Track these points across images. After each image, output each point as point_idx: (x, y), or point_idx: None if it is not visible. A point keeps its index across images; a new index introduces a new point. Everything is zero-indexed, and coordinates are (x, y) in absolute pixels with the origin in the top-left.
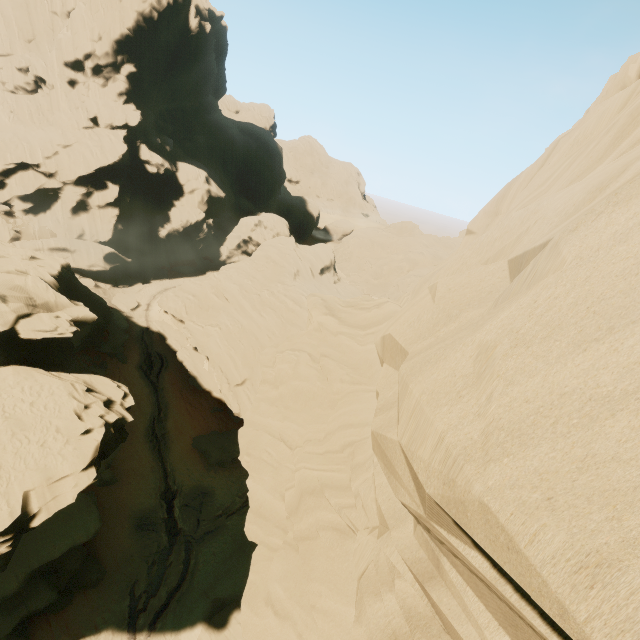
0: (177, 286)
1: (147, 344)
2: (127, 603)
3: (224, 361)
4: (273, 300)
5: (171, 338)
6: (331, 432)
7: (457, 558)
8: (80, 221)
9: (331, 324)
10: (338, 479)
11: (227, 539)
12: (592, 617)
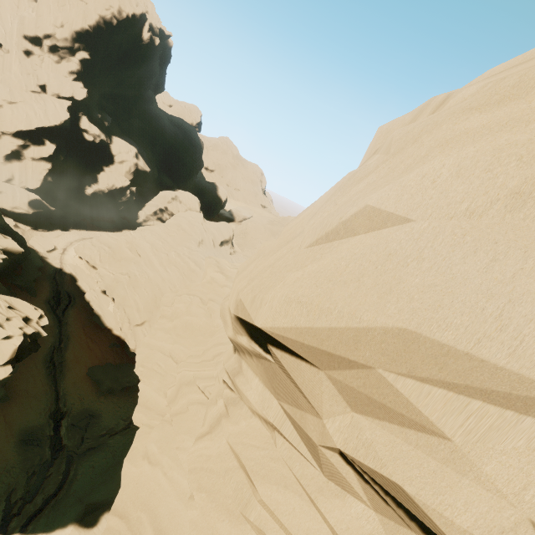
0: (94, 237)
1: (58, 283)
2: (2, 508)
3: (128, 304)
4: (178, 260)
5: (82, 280)
6: (208, 349)
7: (245, 351)
8: (11, 167)
9: (220, 279)
10: (207, 374)
11: (107, 455)
12: (252, 311)
